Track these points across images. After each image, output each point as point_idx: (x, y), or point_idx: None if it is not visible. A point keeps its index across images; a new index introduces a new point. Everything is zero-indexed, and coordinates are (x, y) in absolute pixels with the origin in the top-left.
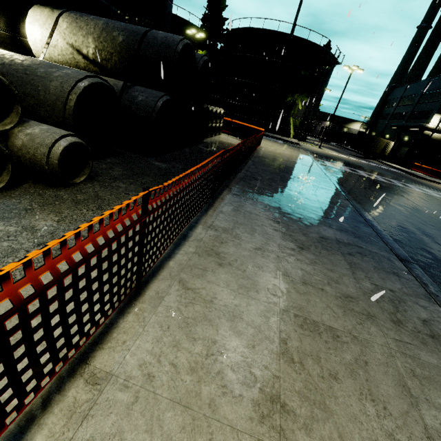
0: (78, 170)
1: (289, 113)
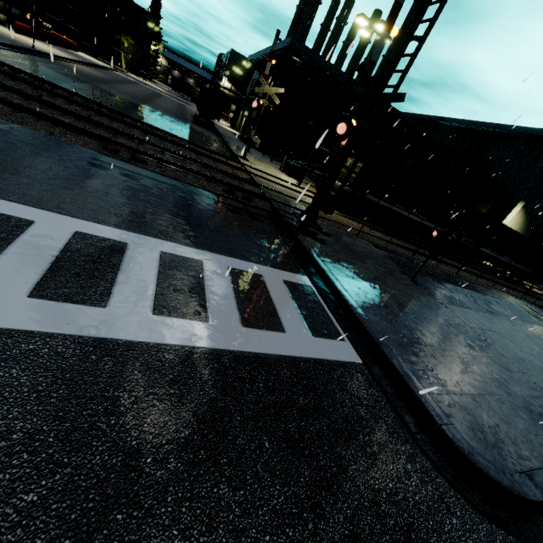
0: (6, 25)
1: (120, 48)
